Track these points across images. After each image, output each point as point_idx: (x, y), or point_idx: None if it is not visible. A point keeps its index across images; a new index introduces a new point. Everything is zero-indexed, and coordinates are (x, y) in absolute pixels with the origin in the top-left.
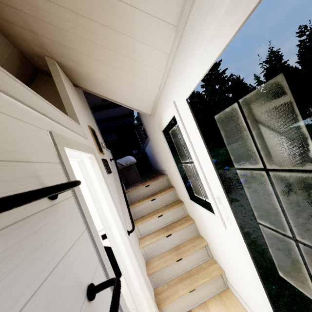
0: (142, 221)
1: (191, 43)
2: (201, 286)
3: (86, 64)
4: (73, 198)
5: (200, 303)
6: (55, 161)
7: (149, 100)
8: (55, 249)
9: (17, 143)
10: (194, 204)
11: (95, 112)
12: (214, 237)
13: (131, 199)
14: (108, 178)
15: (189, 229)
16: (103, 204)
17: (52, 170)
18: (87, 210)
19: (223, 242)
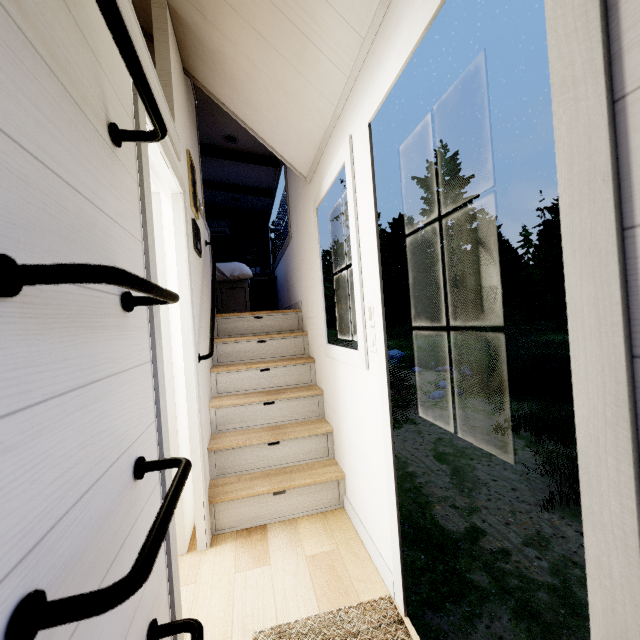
0: (228, 367)
1: (398, 17)
2: (297, 491)
3: (222, 26)
4: (138, 187)
5: (286, 518)
6: (128, 113)
7: (312, 140)
8: (101, 193)
9: (92, 25)
10: (332, 346)
11: (203, 159)
12: (346, 405)
13: (221, 330)
14: (193, 255)
15: (310, 405)
16: (170, 286)
17: (122, 117)
18: (152, 226)
19: (357, 407)
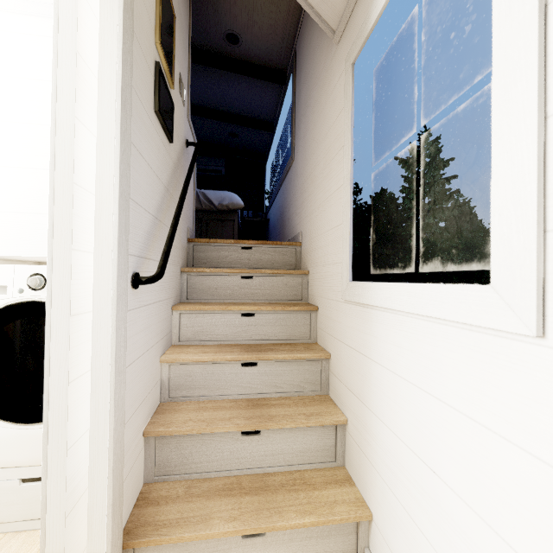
0: (197, 305)
1: None
2: (285, 534)
3: None
4: None
5: None
6: None
7: None
8: None
9: None
10: (367, 284)
11: (201, 74)
12: (395, 396)
13: (197, 260)
14: (150, 116)
15: (308, 373)
16: (88, 141)
17: None
18: None
19: (443, 413)
